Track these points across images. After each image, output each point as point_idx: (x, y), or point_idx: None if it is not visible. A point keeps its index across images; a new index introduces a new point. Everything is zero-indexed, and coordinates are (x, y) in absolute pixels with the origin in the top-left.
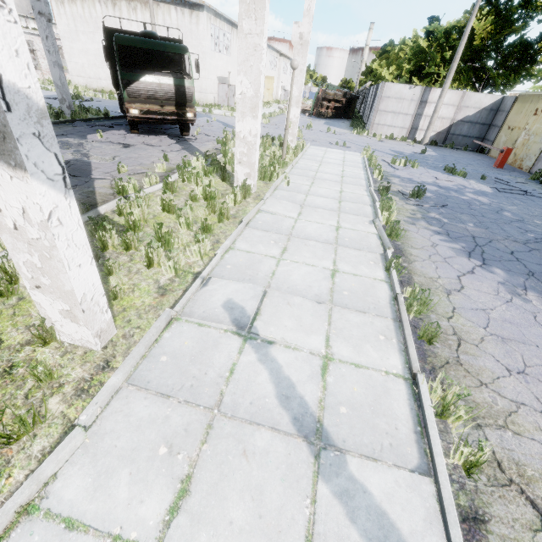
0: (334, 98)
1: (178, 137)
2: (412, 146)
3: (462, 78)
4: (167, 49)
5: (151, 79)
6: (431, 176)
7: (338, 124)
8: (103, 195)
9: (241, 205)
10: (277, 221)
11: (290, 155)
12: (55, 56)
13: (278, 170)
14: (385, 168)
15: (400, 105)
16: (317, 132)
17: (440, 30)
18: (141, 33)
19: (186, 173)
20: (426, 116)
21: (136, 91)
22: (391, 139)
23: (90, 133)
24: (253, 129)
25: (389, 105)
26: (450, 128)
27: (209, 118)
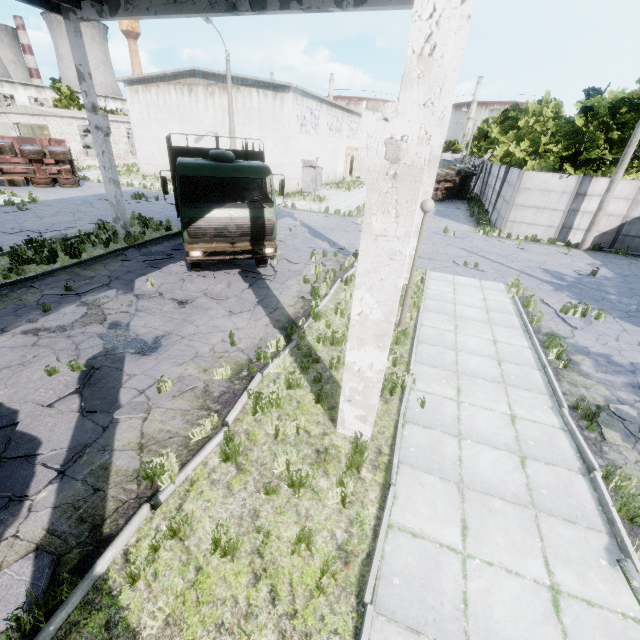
0: (446, 178)
1: (252, 271)
2: (567, 255)
3: (639, 163)
4: (243, 174)
5: (220, 213)
6: (636, 344)
7: (453, 214)
8: (121, 479)
9: (353, 497)
10: (428, 571)
11: (410, 313)
12: (111, 172)
13: (403, 374)
14: (556, 327)
15: (545, 198)
16: (430, 235)
17: (603, 105)
18: (211, 155)
19: (260, 401)
20: (584, 212)
21: (200, 229)
22: (533, 241)
23: (140, 274)
24: (377, 362)
25: (530, 198)
26: (622, 227)
27: (292, 218)
